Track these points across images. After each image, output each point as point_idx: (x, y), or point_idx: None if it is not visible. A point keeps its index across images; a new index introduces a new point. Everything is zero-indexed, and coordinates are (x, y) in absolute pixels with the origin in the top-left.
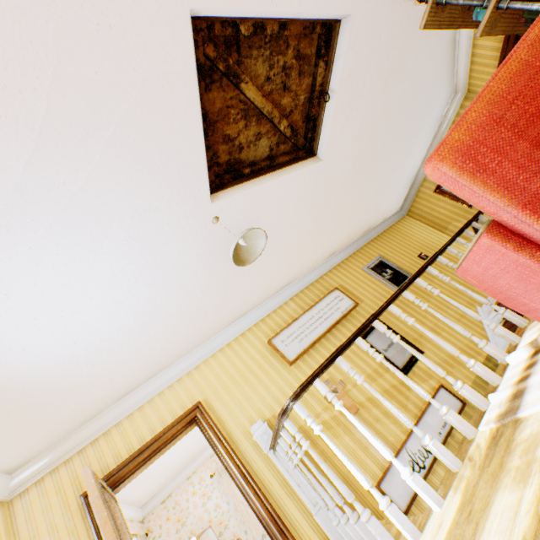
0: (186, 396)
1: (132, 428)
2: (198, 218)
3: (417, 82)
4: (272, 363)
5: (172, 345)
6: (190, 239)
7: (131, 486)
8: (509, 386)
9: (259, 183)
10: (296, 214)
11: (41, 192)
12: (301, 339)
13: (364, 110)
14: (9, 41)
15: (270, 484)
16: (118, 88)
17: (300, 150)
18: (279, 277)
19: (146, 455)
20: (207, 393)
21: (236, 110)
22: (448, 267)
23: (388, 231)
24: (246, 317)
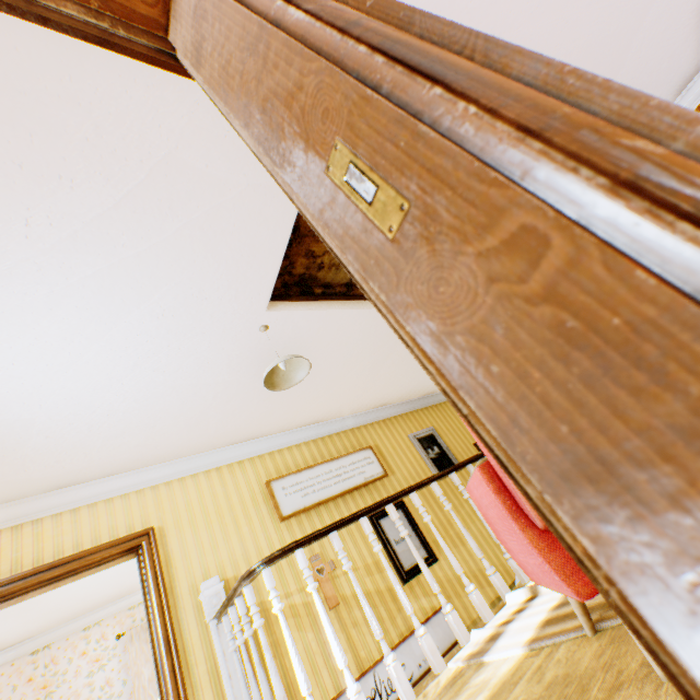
0: (140, 514)
1: (53, 532)
2: (246, 321)
3: None
4: (261, 510)
5: (151, 445)
6: (227, 337)
7: (4, 613)
8: (493, 625)
9: (326, 307)
10: (355, 351)
11: (95, 245)
12: (307, 493)
13: None
14: (140, 120)
15: (196, 664)
16: (221, 183)
17: None
18: (311, 410)
19: (56, 573)
20: (168, 520)
21: None
22: None
23: None
24: (254, 443)
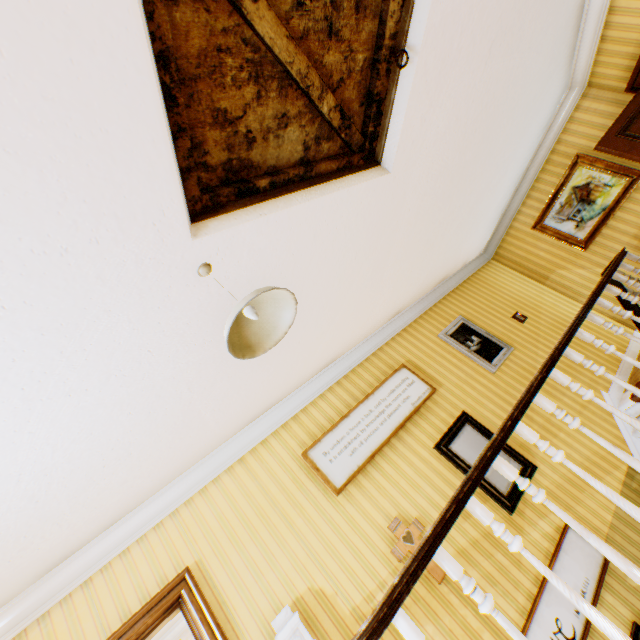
0: (167, 555)
1: (66, 623)
2: (168, 267)
3: (529, 59)
4: (308, 490)
5: (143, 473)
6: (154, 304)
7: None
8: None
9: (285, 205)
10: (347, 259)
11: None
12: (354, 449)
13: (456, 93)
14: None
15: None
16: None
17: (355, 154)
18: (320, 351)
19: None
20: (203, 549)
21: (237, 58)
22: (555, 333)
23: (469, 281)
24: (270, 414)
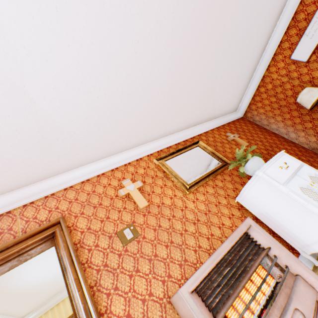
0: None
1: None
2: None
3: None
4: None
5: None
6: None
7: None
8: None
9: None
10: None
11: None
12: None
13: None
14: None
15: None
16: None
17: None
18: None
19: None
20: None
21: None
22: None
23: None
24: None
